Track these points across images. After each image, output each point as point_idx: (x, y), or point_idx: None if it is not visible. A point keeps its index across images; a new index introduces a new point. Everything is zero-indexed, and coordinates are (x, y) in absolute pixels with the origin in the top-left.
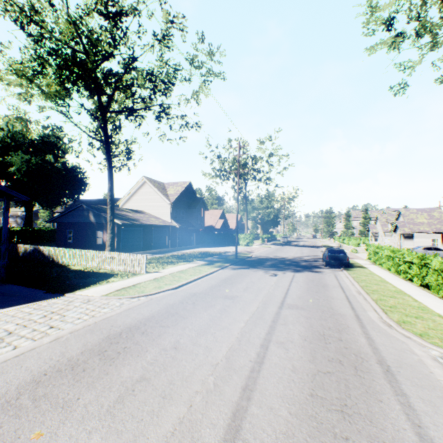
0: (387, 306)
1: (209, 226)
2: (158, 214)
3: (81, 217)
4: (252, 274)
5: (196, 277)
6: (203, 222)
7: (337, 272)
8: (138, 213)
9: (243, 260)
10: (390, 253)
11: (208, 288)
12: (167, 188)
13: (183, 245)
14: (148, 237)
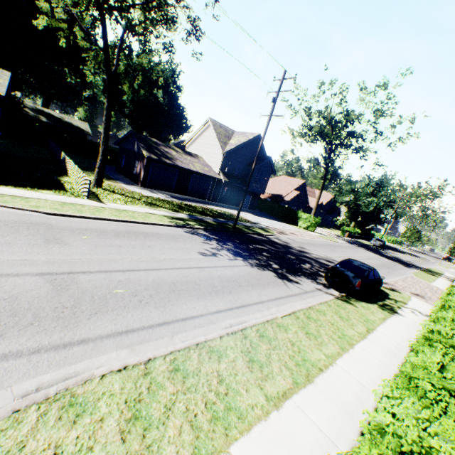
0: (172, 366)
1: (277, 195)
2: (211, 162)
3: (131, 144)
4: (187, 243)
5: (108, 218)
6: (265, 187)
7: (319, 293)
8: (187, 155)
9: (239, 233)
10: (436, 308)
11: (77, 228)
12: (233, 137)
13: (230, 204)
14: (184, 181)
